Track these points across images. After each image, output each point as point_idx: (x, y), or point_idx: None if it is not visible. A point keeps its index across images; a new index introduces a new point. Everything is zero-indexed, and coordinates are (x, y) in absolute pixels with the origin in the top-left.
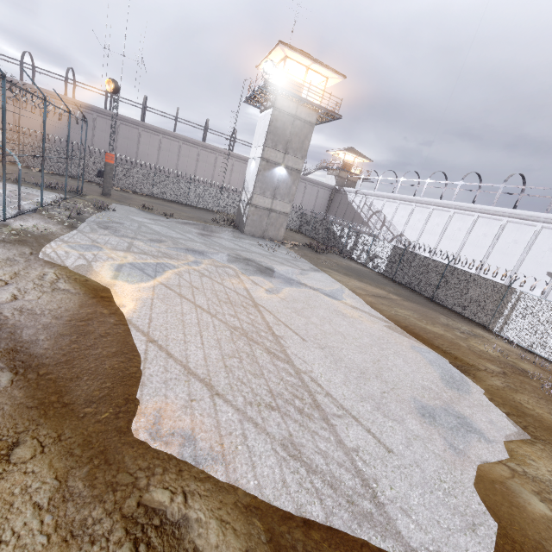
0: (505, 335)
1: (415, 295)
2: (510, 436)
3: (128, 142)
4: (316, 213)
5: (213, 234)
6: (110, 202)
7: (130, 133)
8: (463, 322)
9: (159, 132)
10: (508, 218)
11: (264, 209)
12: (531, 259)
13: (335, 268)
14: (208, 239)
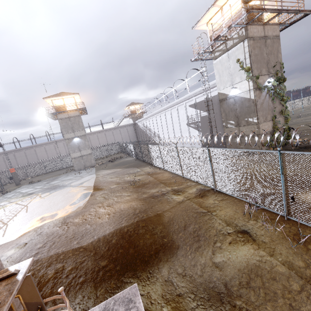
0: (154, 164)
1: (138, 162)
2: (66, 214)
3: (32, 156)
4: (121, 141)
5: (55, 180)
6: (16, 187)
7: (31, 151)
8: (144, 166)
9: (42, 144)
10: (170, 108)
11: (78, 157)
12: (181, 121)
13: (108, 167)
14: (47, 184)
